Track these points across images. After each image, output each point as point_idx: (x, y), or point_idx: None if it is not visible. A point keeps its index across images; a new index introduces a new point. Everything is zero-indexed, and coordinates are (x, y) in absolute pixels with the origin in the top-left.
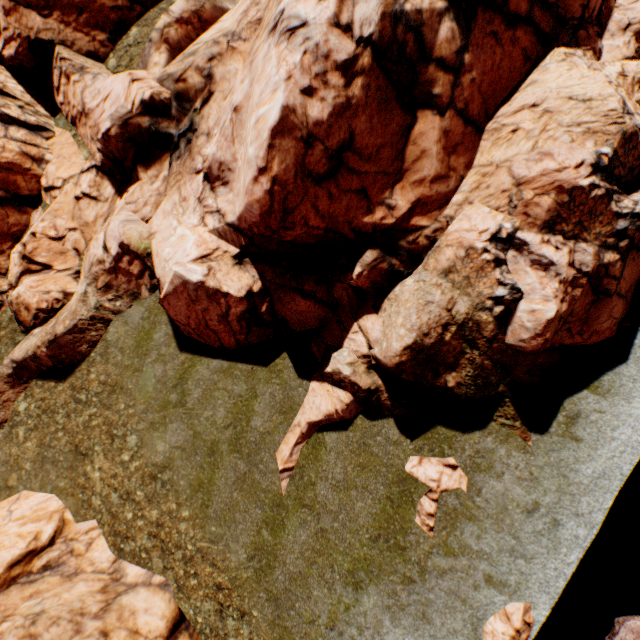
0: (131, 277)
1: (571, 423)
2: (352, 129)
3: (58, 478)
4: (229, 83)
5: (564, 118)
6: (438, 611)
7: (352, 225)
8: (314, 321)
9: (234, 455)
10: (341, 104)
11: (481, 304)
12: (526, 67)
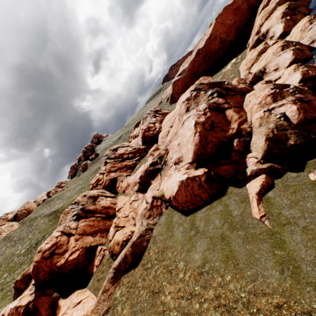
0: (158, 207)
1: None
2: (211, 120)
3: None
4: (172, 146)
5: (257, 92)
6: None
7: (225, 137)
8: (232, 171)
9: (234, 232)
10: (206, 118)
11: (276, 122)
12: (242, 98)
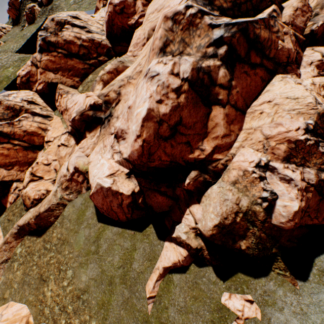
0: (78, 183)
1: (322, 274)
2: (181, 116)
3: (29, 294)
4: (127, 96)
5: (285, 107)
6: None
7: (183, 159)
8: (166, 207)
9: (122, 285)
10: (175, 105)
11: (255, 201)
12: (263, 84)
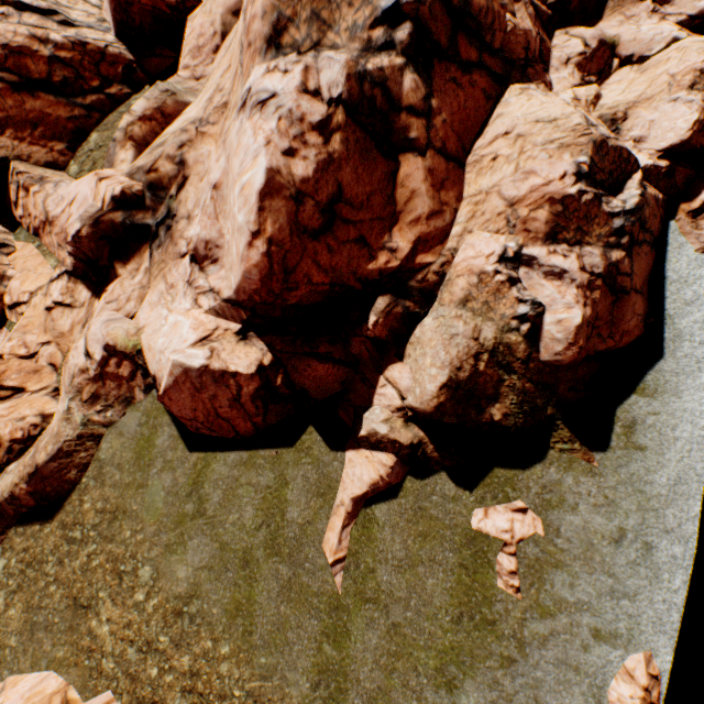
0: (121, 381)
1: (630, 432)
2: (339, 181)
3: (54, 647)
4: (203, 165)
5: (537, 139)
6: (551, 691)
7: (357, 275)
8: (336, 384)
9: (273, 560)
10: (324, 160)
11: (507, 326)
12: (489, 104)
